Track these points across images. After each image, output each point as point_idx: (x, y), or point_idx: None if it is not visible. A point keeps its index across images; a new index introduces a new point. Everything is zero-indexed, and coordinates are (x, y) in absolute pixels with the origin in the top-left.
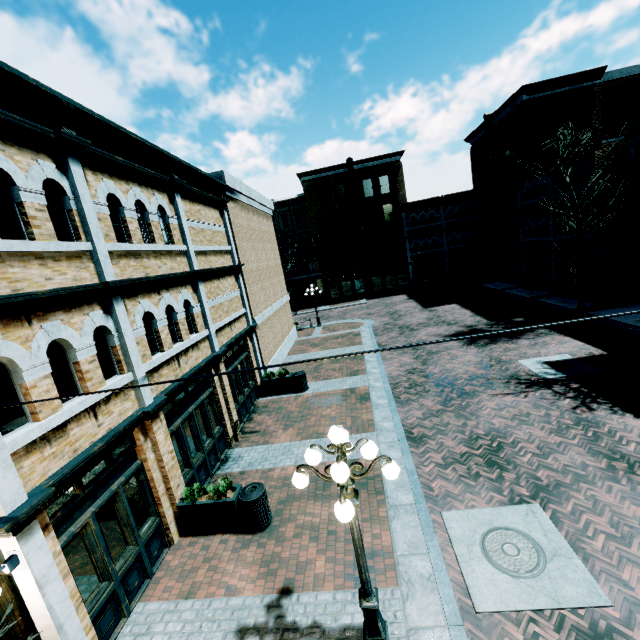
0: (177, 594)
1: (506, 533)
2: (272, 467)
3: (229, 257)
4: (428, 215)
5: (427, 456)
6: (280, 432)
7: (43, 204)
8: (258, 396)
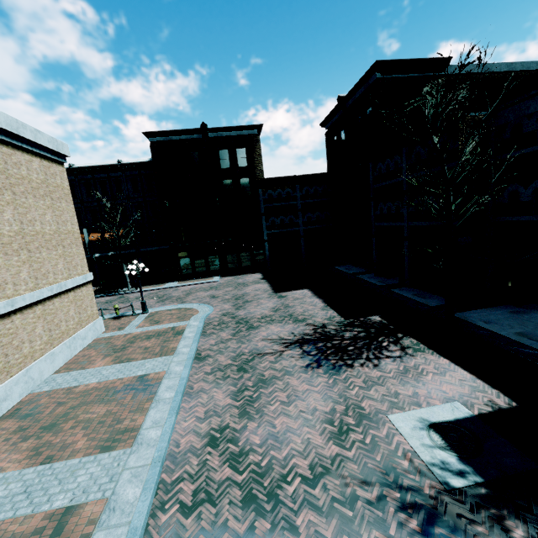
0: None
1: None
2: None
3: None
4: (285, 193)
5: None
6: None
7: None
8: None
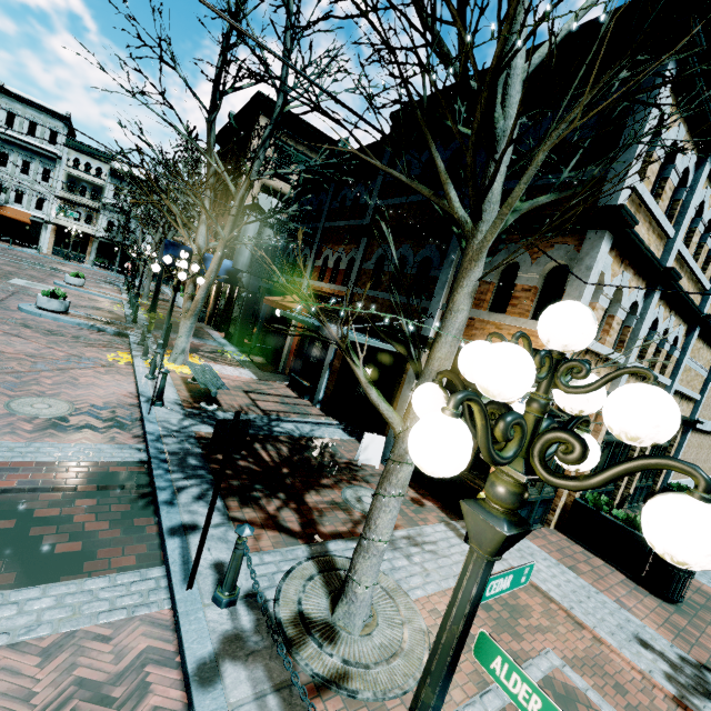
0: (556, 558)
1: None
2: None
3: None
4: None
5: None
6: None
7: (673, 186)
8: (645, 500)
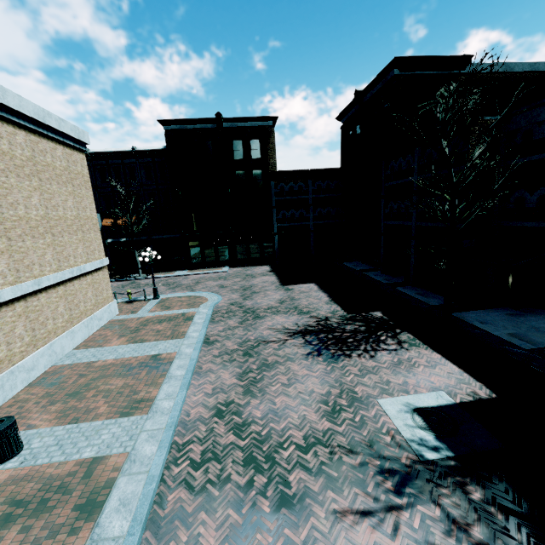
0: None
1: None
2: None
3: None
4: (297, 187)
5: None
6: None
7: None
8: None
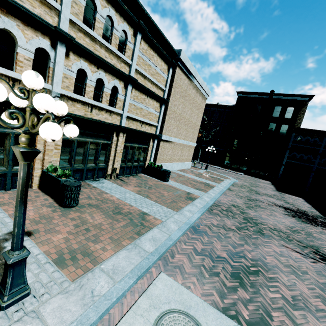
0: (1, 201)
1: (192, 325)
2: (108, 193)
3: (162, 93)
4: (312, 140)
5: (193, 241)
6: (132, 186)
7: None
8: (142, 172)
